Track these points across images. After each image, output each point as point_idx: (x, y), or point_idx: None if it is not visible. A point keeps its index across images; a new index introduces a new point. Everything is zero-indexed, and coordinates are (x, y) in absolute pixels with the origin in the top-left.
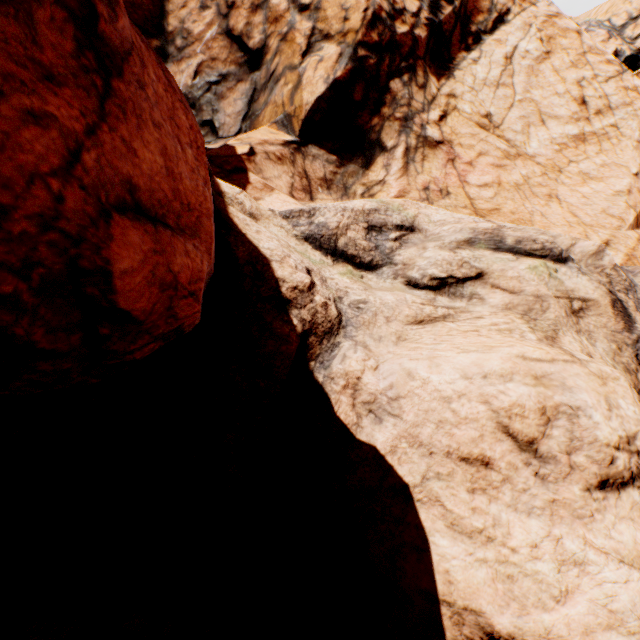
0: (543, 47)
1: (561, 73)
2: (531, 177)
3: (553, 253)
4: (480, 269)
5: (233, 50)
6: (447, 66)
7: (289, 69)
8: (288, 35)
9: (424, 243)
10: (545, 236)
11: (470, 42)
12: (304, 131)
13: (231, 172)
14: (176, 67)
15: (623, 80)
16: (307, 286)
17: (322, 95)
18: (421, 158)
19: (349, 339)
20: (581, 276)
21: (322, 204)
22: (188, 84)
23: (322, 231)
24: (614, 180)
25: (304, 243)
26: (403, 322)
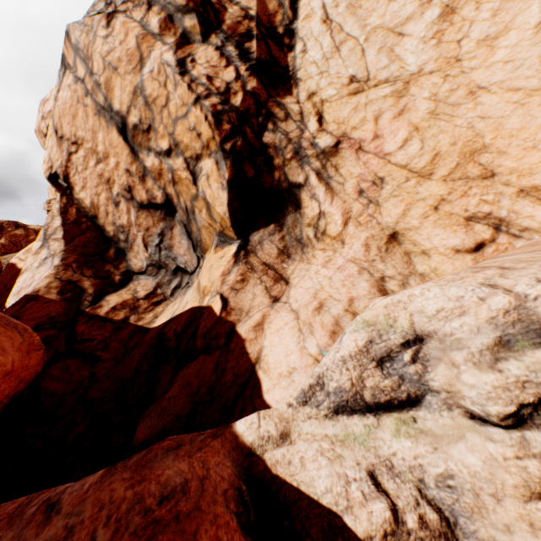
0: None
1: None
2: (436, 91)
3: None
4: None
5: (152, 214)
6: (287, 77)
7: (194, 200)
8: (174, 178)
9: (446, 353)
10: None
11: (287, 41)
12: (238, 231)
13: (226, 344)
14: (133, 253)
15: None
16: (392, 520)
17: (228, 199)
18: (334, 170)
19: (472, 539)
20: None
21: (321, 365)
22: (147, 256)
23: (343, 396)
24: (521, 17)
25: (337, 418)
26: (517, 498)
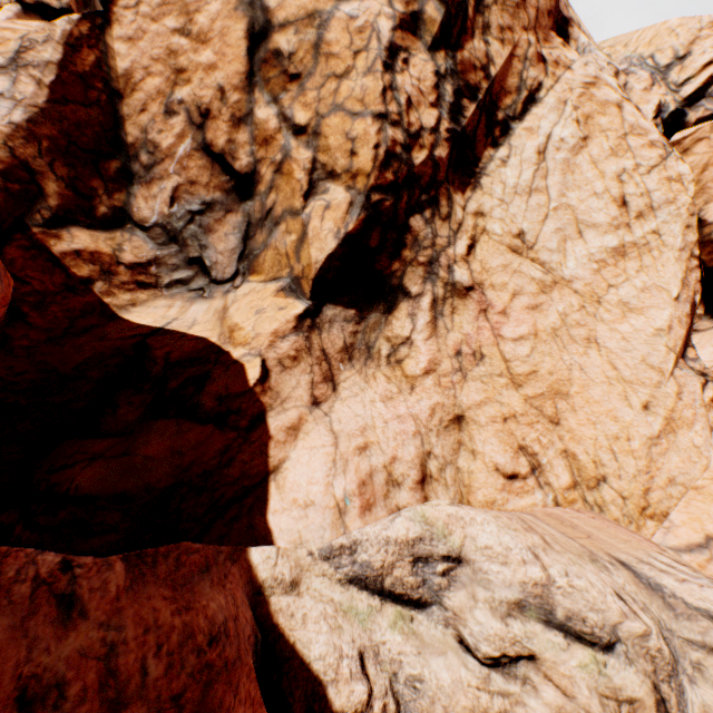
0: (580, 131)
1: (600, 165)
2: (569, 313)
3: (602, 642)
4: (532, 651)
5: (215, 171)
6: (472, 170)
7: (290, 214)
8: (283, 165)
9: (473, 585)
10: (594, 614)
11: (497, 133)
12: (316, 290)
13: (248, 429)
14: (146, 190)
15: (667, 168)
16: (365, 703)
17: (333, 252)
18: (450, 310)
19: None
20: (628, 667)
21: (363, 532)
22: (164, 212)
23: (367, 571)
24: (655, 312)
25: (349, 587)
26: None
